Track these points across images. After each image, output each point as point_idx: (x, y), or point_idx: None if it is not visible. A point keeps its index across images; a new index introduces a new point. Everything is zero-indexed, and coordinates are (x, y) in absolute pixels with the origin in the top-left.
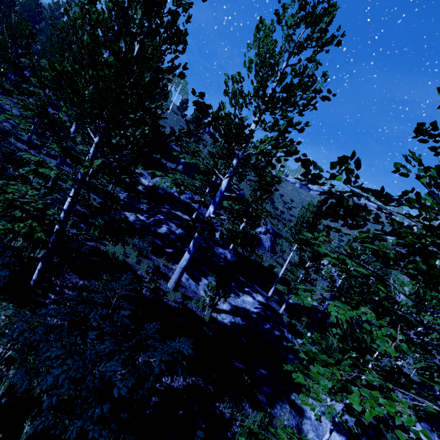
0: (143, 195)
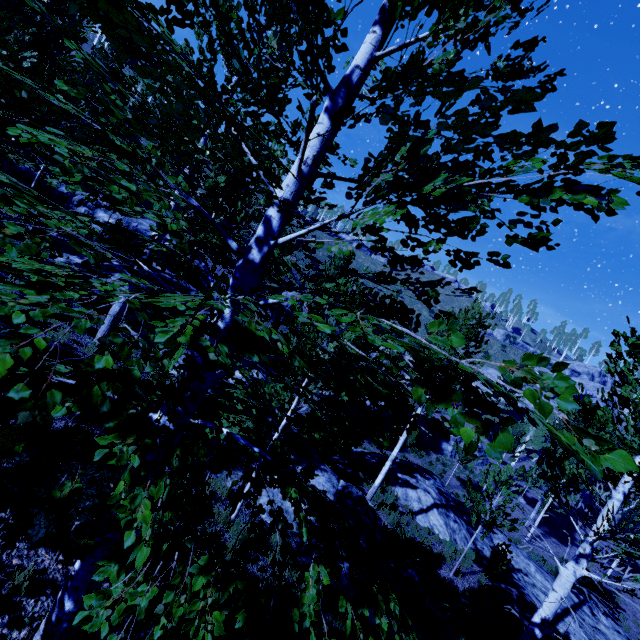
0: (99, 237)
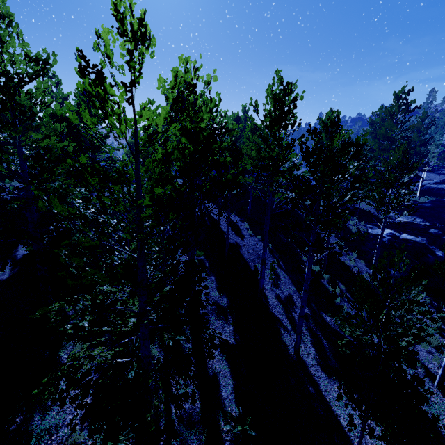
0: None
